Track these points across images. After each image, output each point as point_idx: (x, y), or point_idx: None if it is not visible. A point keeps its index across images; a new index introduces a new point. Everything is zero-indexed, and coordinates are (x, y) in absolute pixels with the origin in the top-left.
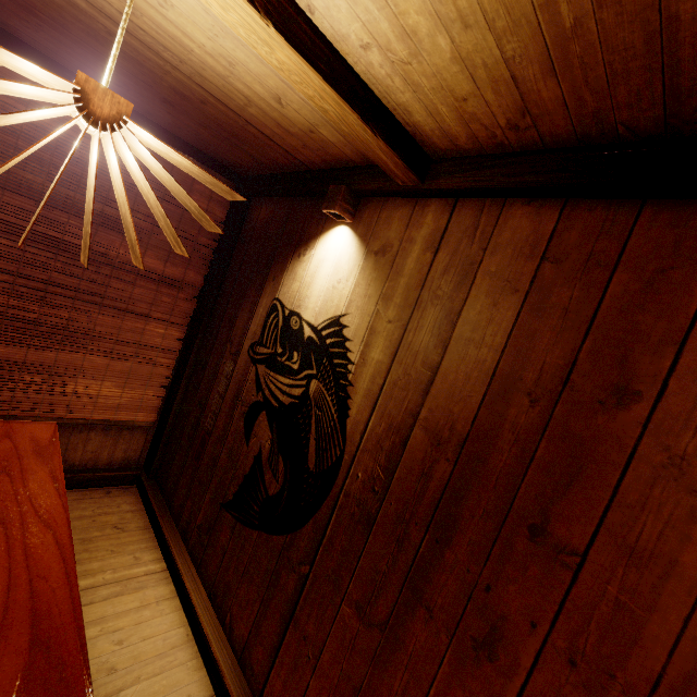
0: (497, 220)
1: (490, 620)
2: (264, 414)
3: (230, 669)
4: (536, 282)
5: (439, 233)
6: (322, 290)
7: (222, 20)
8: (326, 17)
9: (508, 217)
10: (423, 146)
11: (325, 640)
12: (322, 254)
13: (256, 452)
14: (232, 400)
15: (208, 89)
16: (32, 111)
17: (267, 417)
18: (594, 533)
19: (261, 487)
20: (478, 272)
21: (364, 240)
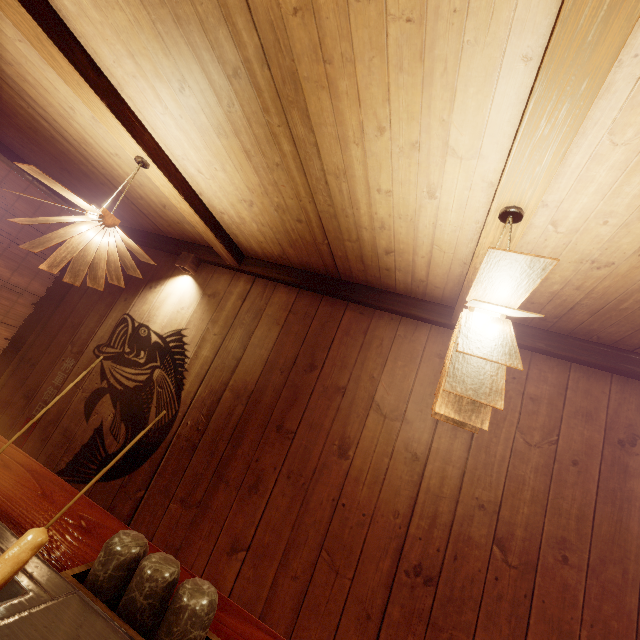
0: (273, 291)
1: (257, 474)
2: (108, 396)
3: None
4: (287, 321)
5: (246, 292)
6: (169, 312)
7: (159, 187)
8: (207, 199)
9: (278, 291)
10: (241, 249)
11: (155, 532)
12: (171, 290)
13: (97, 425)
14: (71, 389)
15: (113, 183)
16: (83, 221)
17: (111, 398)
18: (300, 422)
19: (101, 449)
20: (263, 314)
21: (202, 287)
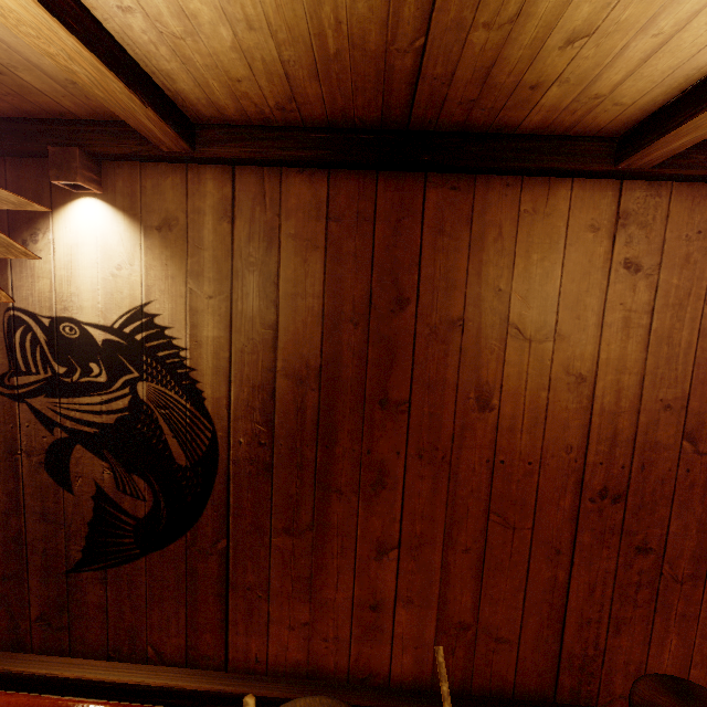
0: (280, 188)
1: (376, 468)
2: (79, 448)
3: (183, 678)
4: (329, 238)
5: (228, 202)
6: (97, 282)
7: None
8: None
9: (289, 185)
10: (183, 111)
11: (268, 574)
12: (71, 237)
13: (92, 492)
14: (3, 459)
15: None
16: None
17: (87, 449)
18: (410, 386)
19: (124, 518)
20: (281, 236)
21: (133, 214)
